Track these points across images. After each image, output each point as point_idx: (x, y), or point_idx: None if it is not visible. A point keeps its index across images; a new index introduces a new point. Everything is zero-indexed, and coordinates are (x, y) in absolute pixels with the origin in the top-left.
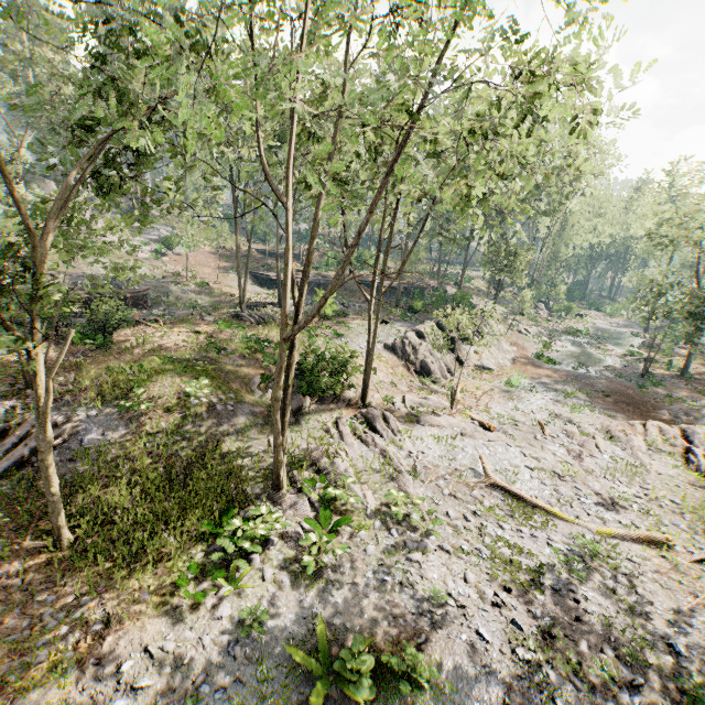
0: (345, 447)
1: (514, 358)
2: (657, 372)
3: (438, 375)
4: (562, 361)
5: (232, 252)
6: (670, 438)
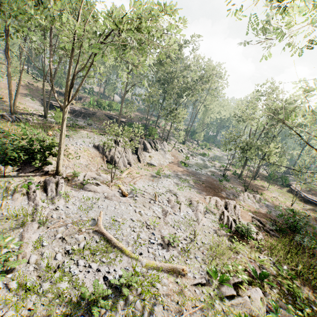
0: (4, 201)
1: (170, 162)
2: (230, 175)
3: (121, 164)
4: (192, 166)
5: (37, 88)
6: (219, 206)
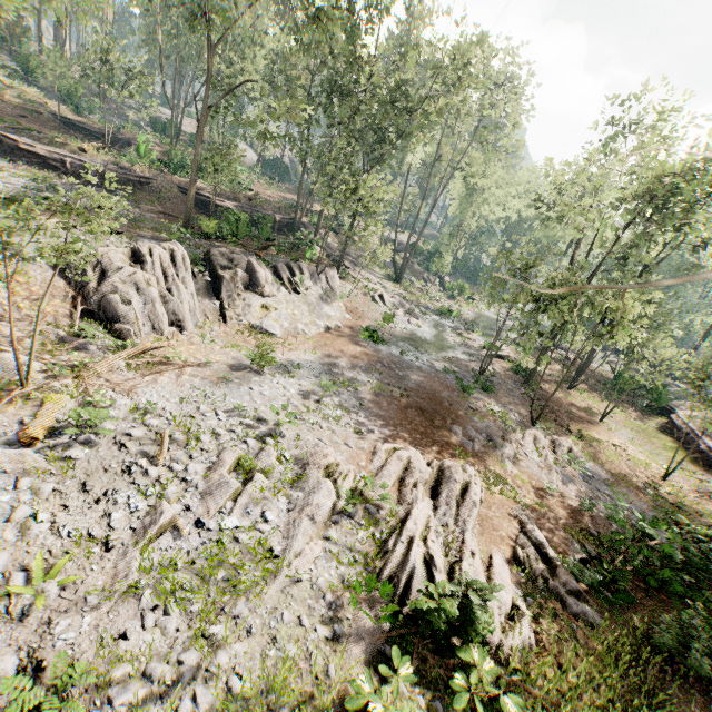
0: None
1: (330, 326)
2: (503, 374)
3: (138, 325)
4: (396, 342)
5: None
6: (409, 486)
